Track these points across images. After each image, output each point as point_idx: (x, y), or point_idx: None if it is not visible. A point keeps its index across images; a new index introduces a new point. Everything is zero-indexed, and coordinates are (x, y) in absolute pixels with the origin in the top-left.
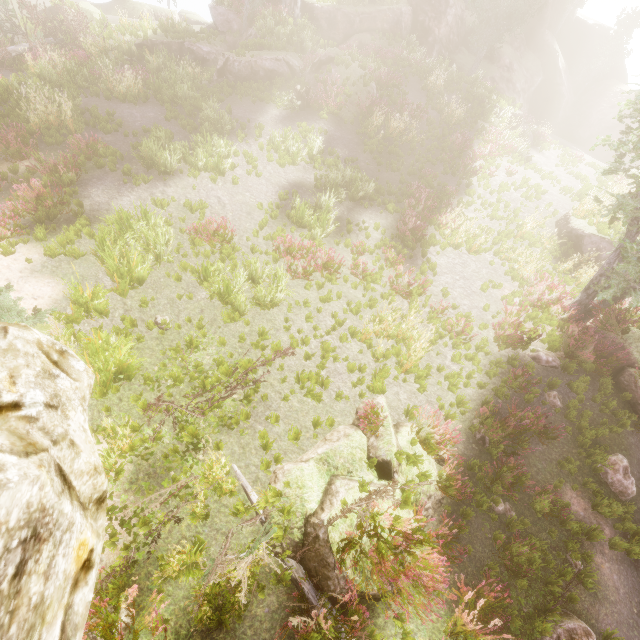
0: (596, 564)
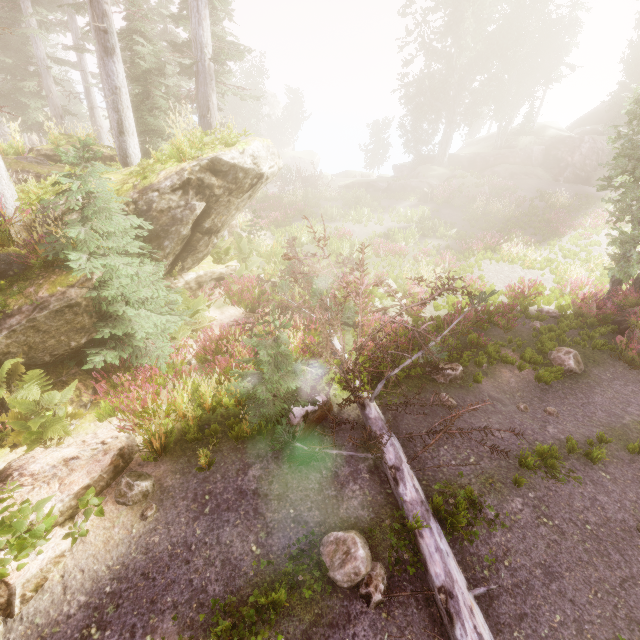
0: (500, 370)
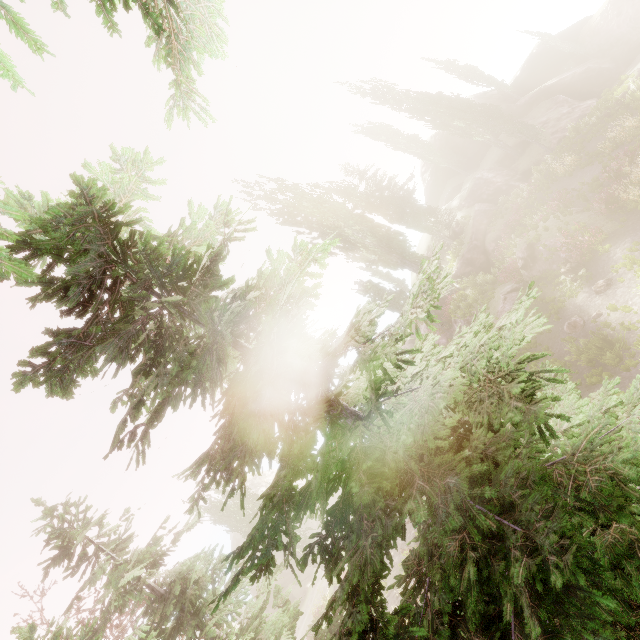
0: None
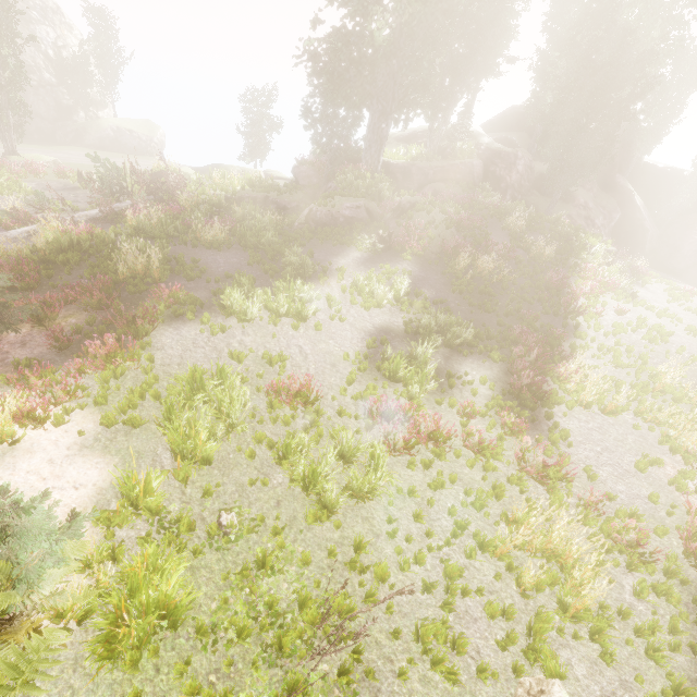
0: None
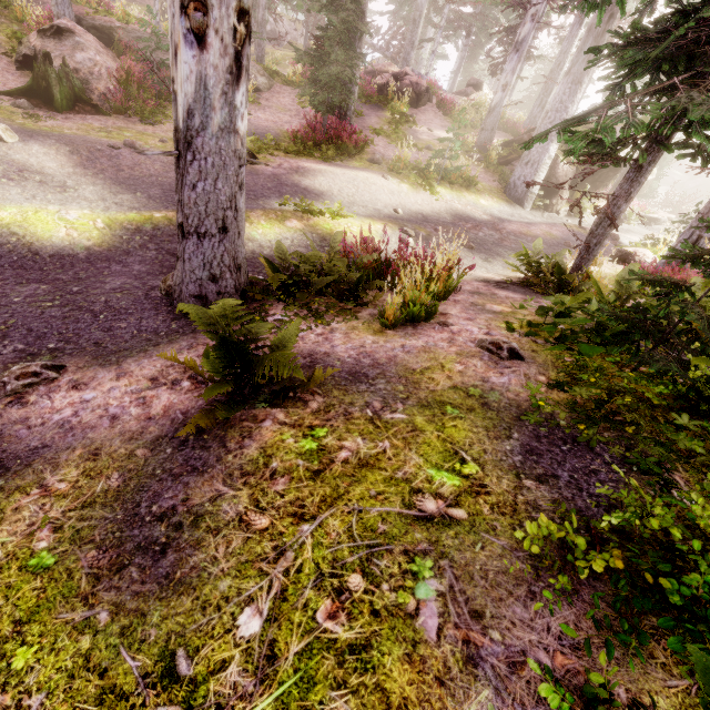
0: None
